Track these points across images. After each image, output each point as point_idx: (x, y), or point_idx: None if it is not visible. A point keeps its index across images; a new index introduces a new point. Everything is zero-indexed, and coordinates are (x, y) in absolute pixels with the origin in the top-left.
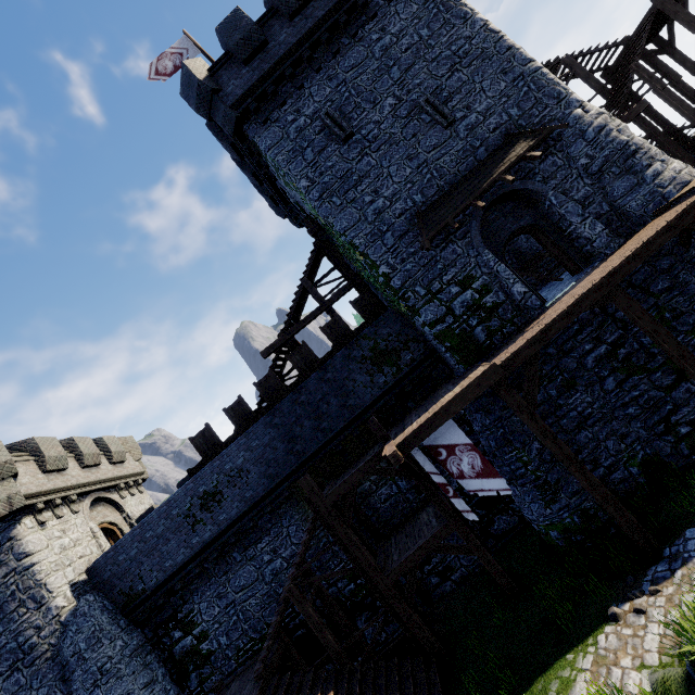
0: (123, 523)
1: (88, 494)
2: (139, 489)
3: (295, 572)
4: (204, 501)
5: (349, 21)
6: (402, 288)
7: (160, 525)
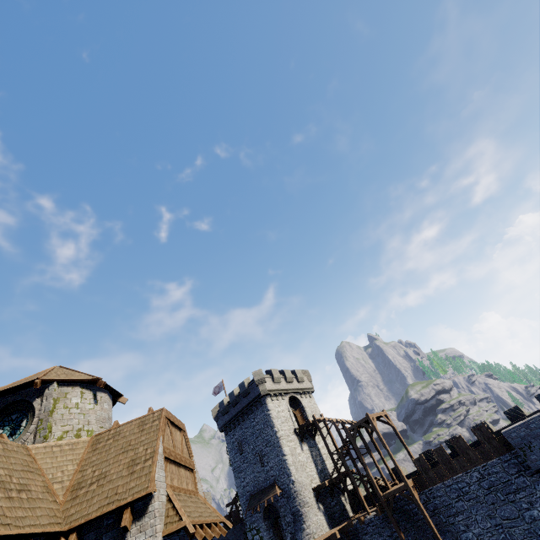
0: None
1: None
2: None
3: None
4: None
5: (246, 412)
6: (244, 520)
7: None
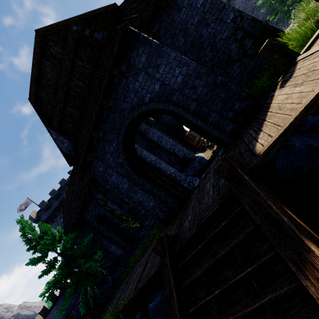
0: None
1: None
2: None
3: None
4: None
5: None
6: None
7: None
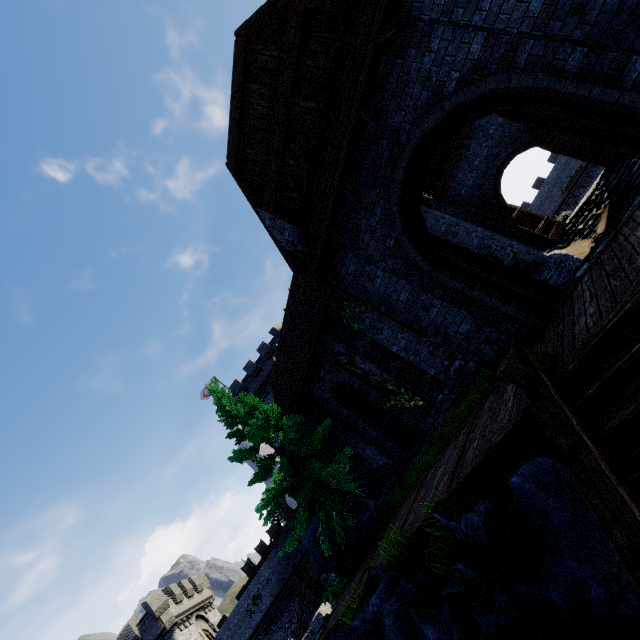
0: (210, 629)
1: (192, 614)
2: (212, 606)
3: (297, 622)
4: (254, 600)
5: None
6: None
7: (235, 619)
